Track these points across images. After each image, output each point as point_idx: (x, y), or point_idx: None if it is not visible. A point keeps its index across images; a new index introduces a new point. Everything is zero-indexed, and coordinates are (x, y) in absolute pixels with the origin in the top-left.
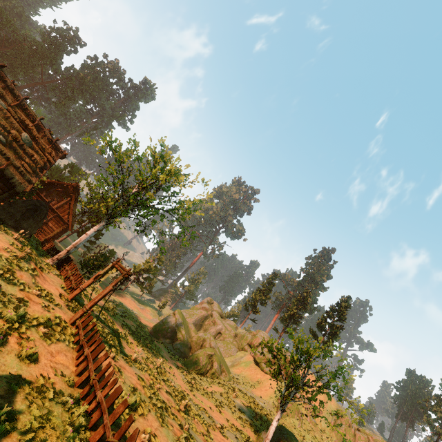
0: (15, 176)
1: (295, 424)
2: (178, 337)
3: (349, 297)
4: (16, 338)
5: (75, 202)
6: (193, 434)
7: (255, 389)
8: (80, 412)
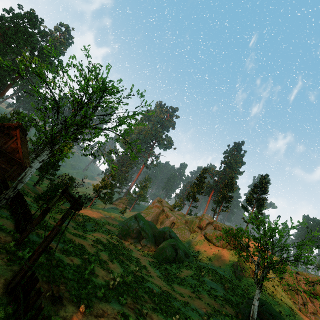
0: None
1: (251, 282)
2: (143, 235)
3: (267, 175)
4: None
5: (23, 141)
6: None
7: (213, 261)
8: None
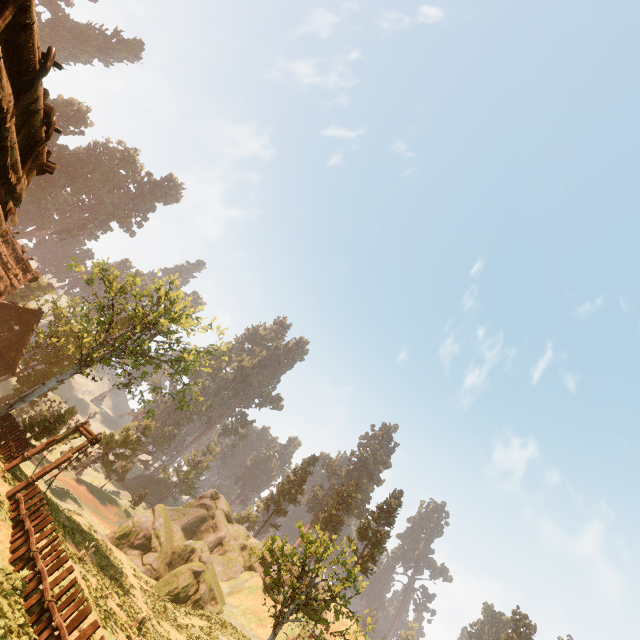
0: None
1: None
2: (153, 546)
3: (401, 492)
4: None
5: (30, 334)
6: None
7: (257, 626)
8: (17, 579)
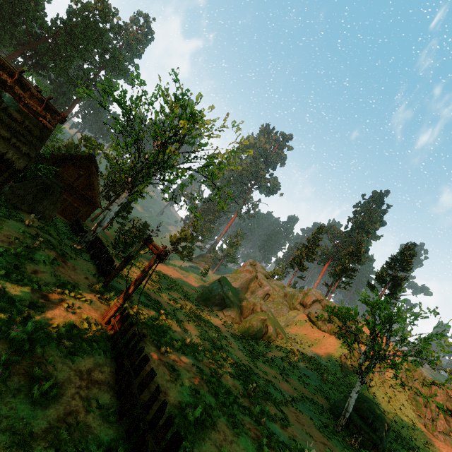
0: (8, 150)
1: None
2: (227, 304)
3: (414, 244)
4: (26, 367)
5: (95, 177)
6: (270, 425)
7: (315, 348)
8: None
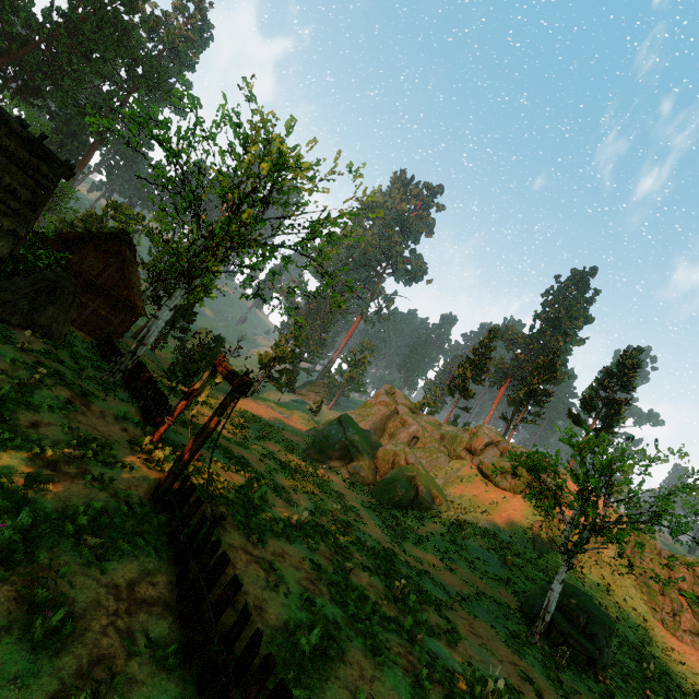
0: None
1: None
2: (353, 456)
3: (638, 349)
4: (20, 587)
5: (132, 266)
6: (431, 644)
7: (491, 516)
8: None
